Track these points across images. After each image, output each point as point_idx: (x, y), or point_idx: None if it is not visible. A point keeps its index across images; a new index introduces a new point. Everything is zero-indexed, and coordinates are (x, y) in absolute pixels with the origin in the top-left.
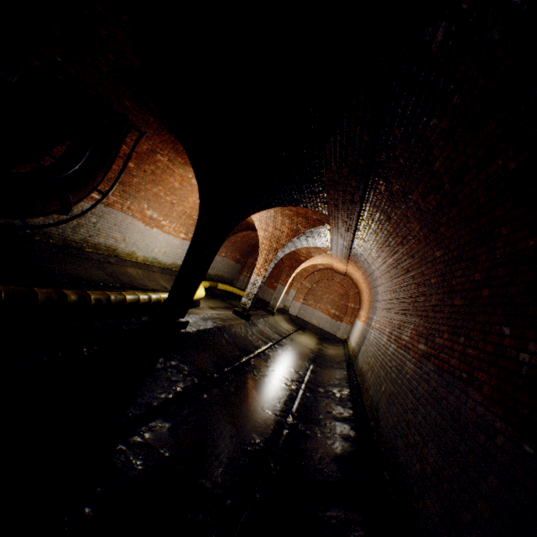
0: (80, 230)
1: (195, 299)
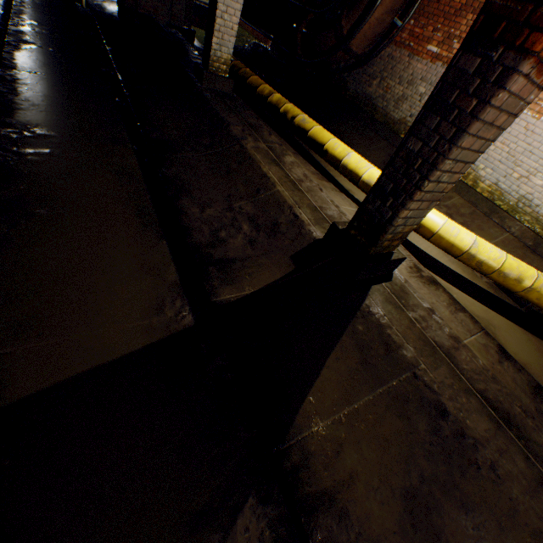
0: (402, 105)
1: (366, 182)
